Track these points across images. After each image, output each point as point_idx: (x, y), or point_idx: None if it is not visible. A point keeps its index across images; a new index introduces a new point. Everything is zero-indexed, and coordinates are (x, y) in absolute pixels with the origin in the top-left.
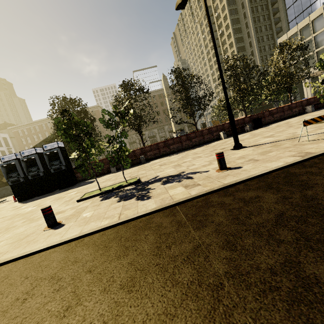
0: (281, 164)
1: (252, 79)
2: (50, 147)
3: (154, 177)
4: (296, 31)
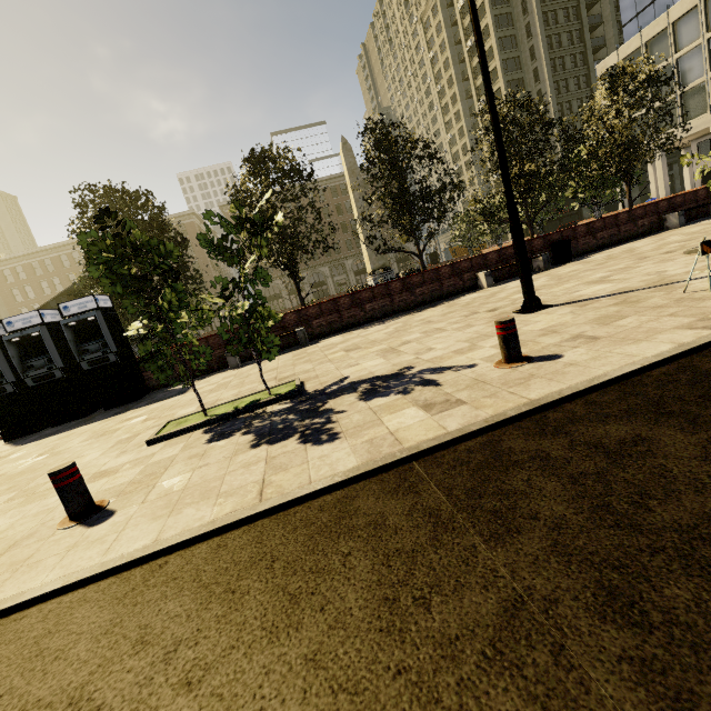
0: (667, 349)
1: (548, 151)
2: (77, 308)
3: (336, 380)
4: (638, 45)
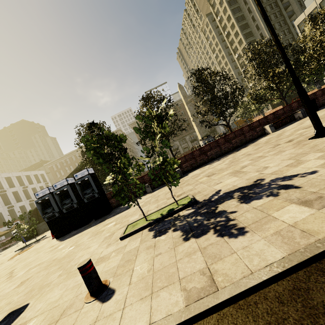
0: None
1: None
2: (80, 175)
3: (214, 192)
4: (315, 6)
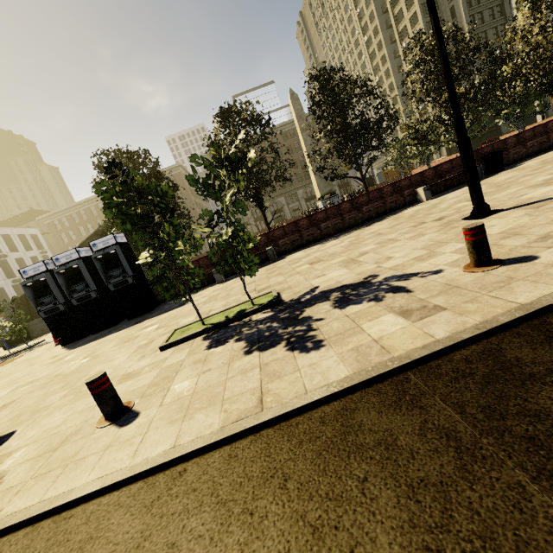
0: None
1: (476, 74)
2: (102, 244)
3: (308, 290)
4: None
